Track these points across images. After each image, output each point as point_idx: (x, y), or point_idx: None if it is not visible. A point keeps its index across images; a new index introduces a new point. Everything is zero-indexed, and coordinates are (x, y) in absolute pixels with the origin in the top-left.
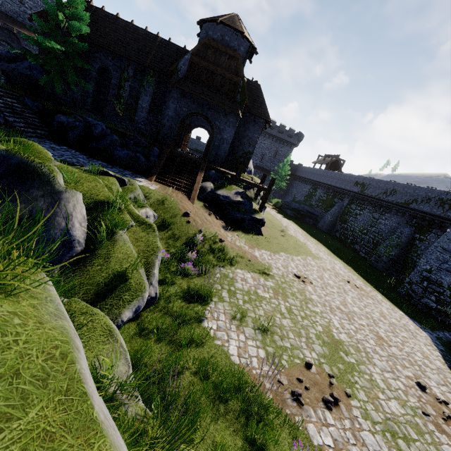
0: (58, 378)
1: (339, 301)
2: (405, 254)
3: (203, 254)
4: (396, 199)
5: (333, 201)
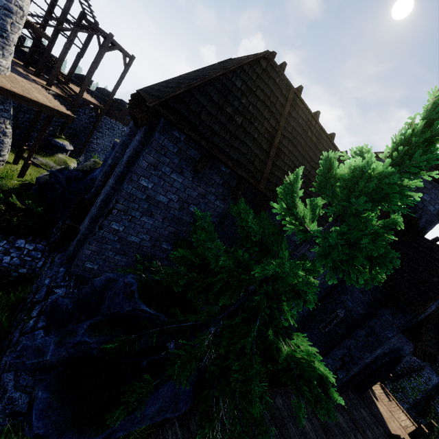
0: None
1: None
2: (427, 399)
3: None
4: None
5: None
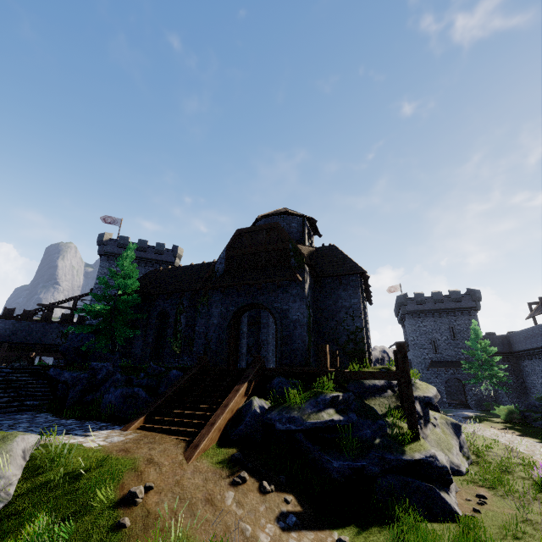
0: None
1: None
2: None
3: None
4: None
5: None
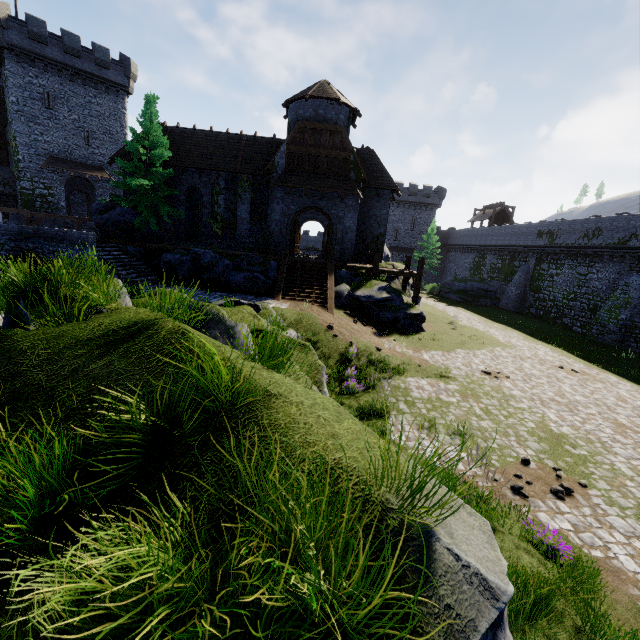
0: (344, 413)
1: (552, 393)
2: None
3: (362, 368)
4: (604, 240)
5: (513, 267)
